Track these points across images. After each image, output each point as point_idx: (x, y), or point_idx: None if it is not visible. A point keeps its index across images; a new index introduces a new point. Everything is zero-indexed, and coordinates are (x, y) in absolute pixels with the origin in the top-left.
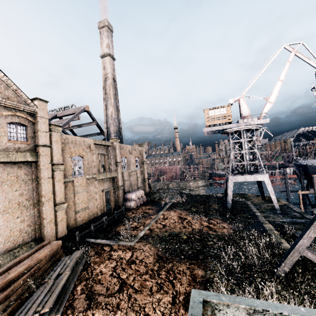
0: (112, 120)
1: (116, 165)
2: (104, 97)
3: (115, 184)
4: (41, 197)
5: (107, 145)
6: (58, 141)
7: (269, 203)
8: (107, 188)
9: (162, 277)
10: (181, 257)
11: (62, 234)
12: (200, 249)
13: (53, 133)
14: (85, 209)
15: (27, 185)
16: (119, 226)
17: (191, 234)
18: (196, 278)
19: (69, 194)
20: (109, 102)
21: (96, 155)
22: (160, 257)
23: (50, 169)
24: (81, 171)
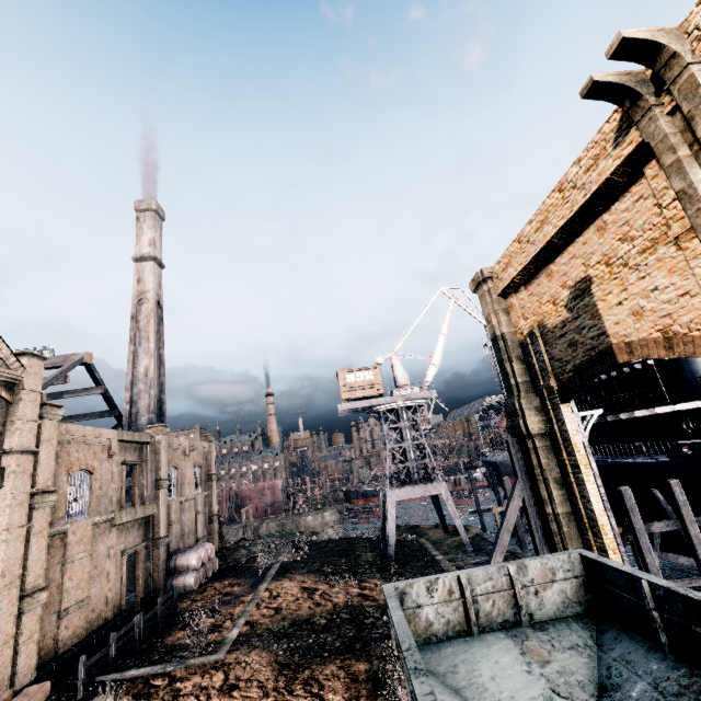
0: (146, 384)
1: (157, 486)
2: (133, 336)
3: (151, 535)
4: None
5: (143, 442)
6: (51, 439)
7: (455, 536)
8: (133, 545)
9: (298, 693)
10: (324, 655)
11: (24, 680)
12: (354, 634)
13: (45, 421)
14: (83, 603)
15: None
16: (172, 634)
17: (333, 613)
18: (357, 676)
19: (53, 566)
20: (144, 348)
21: (118, 465)
22: (284, 666)
23: (27, 504)
24: (84, 506)
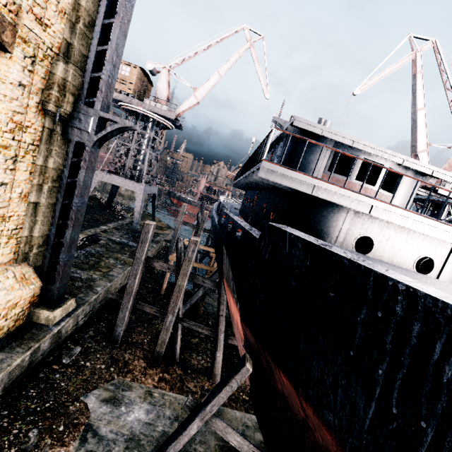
0: None
1: None
2: None
3: None
4: None
5: None
6: None
7: None
8: None
9: None
10: None
11: None
12: None
13: None
14: None
15: None
16: None
17: None
18: None
19: None
20: None
21: None
22: None
23: None
24: None
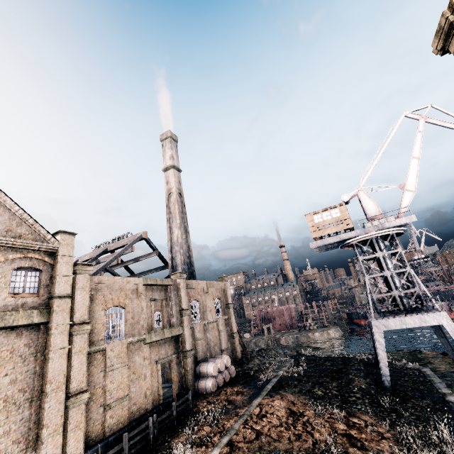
0: (178, 246)
1: (180, 314)
2: (168, 217)
3: (180, 348)
4: (45, 384)
5: (165, 284)
6: (85, 287)
7: None
8: (166, 356)
9: None
10: None
11: None
12: None
13: (78, 275)
14: (123, 399)
15: (27, 363)
16: (178, 436)
17: None
18: None
19: (97, 373)
20: (174, 224)
21: (147, 301)
22: None
23: (67, 332)
24: (121, 331)
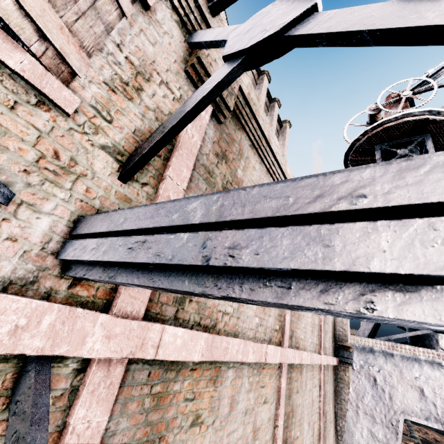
0: None
1: None
2: None
3: None
4: None
5: None
6: None
7: None
8: None
9: None
10: None
11: None
12: None
13: None
14: None
15: None
16: None
17: None
18: None
19: None
20: None
21: None
22: None
23: None
24: None
